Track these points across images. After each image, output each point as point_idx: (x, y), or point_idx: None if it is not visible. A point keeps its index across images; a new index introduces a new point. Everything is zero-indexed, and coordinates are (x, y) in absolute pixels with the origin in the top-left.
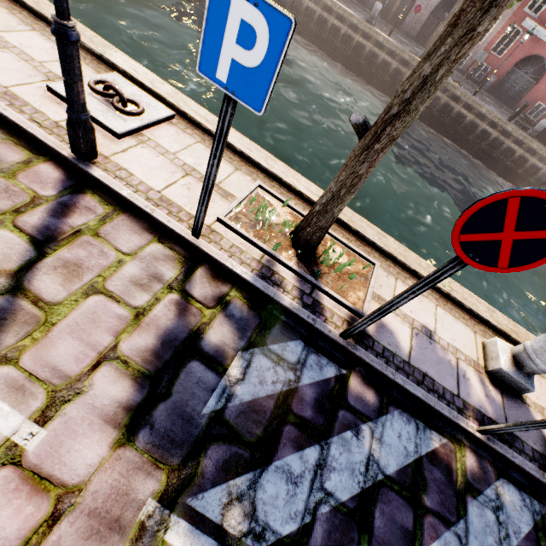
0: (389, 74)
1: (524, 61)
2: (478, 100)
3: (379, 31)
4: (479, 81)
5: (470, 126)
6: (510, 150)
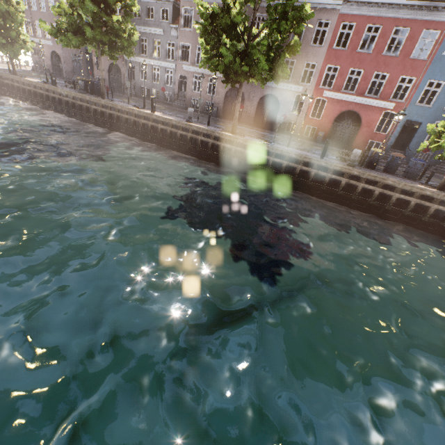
0: (210, 149)
1: (340, 117)
2: (291, 149)
3: (192, 124)
4: (313, 138)
5: (291, 170)
6: (336, 181)
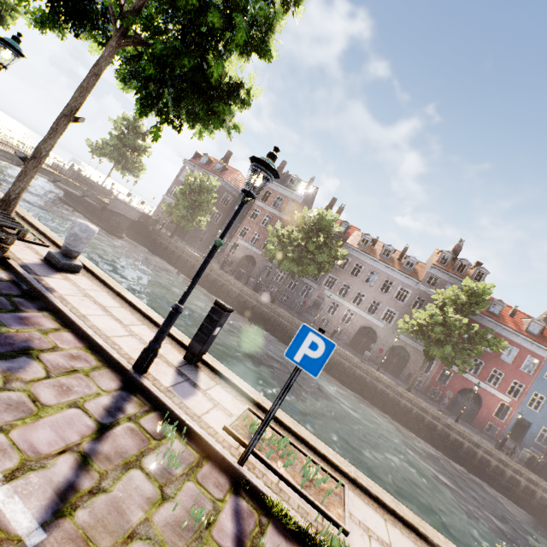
0: (388, 400)
1: (462, 390)
2: (461, 426)
3: (374, 370)
4: (437, 400)
5: (468, 451)
6: (513, 478)
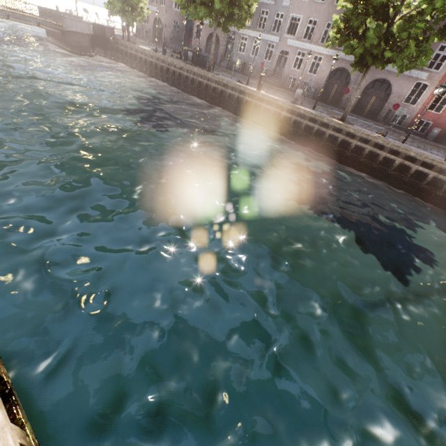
0: (313, 134)
1: None
2: (407, 146)
3: (299, 107)
4: (423, 134)
5: (403, 168)
6: None
